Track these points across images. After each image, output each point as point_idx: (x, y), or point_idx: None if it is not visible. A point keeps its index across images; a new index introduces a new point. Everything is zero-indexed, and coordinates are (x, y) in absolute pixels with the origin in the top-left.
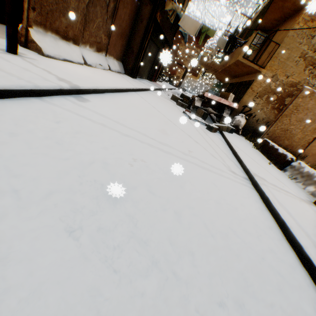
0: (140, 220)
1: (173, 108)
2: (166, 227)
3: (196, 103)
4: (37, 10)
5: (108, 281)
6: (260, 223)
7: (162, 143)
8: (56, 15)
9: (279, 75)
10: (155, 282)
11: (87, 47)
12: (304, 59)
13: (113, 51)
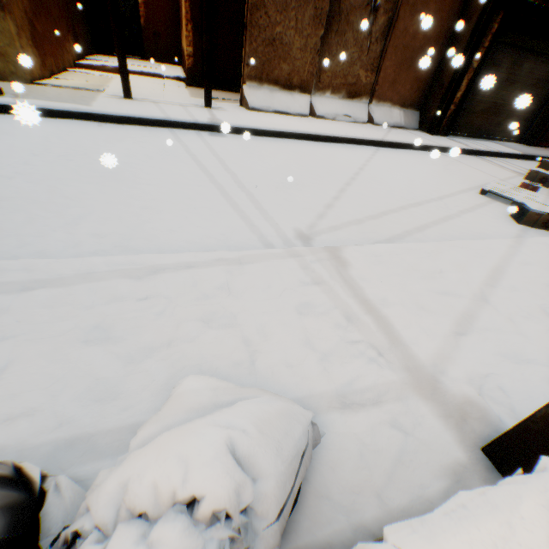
0: (59, 168)
1: (464, 176)
2: (59, 176)
3: None
4: (251, 65)
5: (4, 164)
6: (136, 242)
7: (229, 171)
8: (274, 64)
9: None
10: (6, 174)
11: (326, 94)
12: None
13: (391, 93)
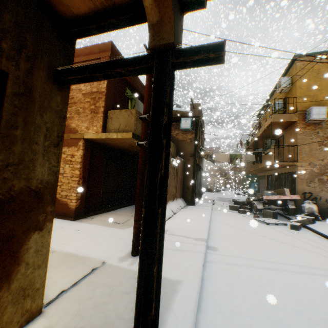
0: None
1: (244, 219)
2: None
3: (258, 207)
4: None
5: None
6: None
7: (294, 265)
8: None
9: (313, 161)
10: None
11: (169, 202)
12: (323, 145)
13: (178, 194)
